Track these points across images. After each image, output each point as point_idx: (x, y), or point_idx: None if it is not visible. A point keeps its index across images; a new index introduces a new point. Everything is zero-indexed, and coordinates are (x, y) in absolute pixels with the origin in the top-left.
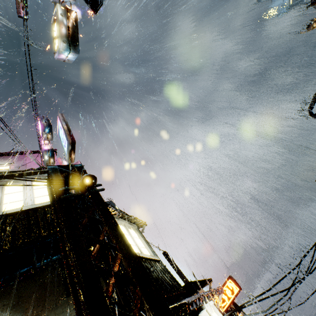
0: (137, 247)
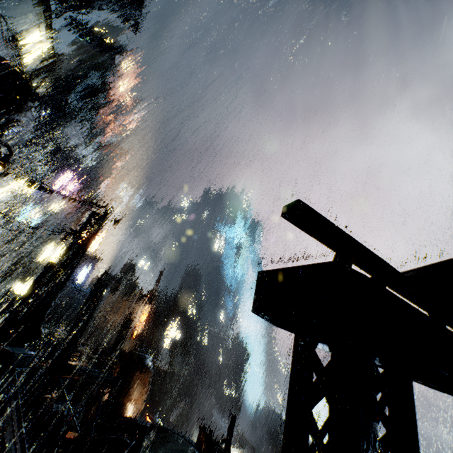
0: (47, 258)
